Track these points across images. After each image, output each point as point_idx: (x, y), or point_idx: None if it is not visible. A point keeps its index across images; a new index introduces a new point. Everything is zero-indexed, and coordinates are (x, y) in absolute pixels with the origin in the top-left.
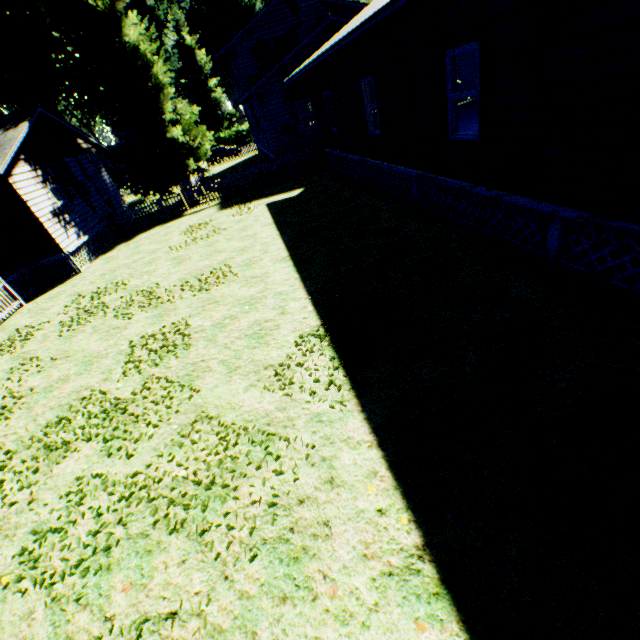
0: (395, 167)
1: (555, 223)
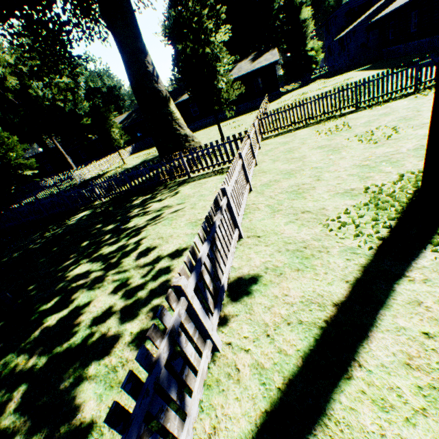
0: (420, 40)
1: None
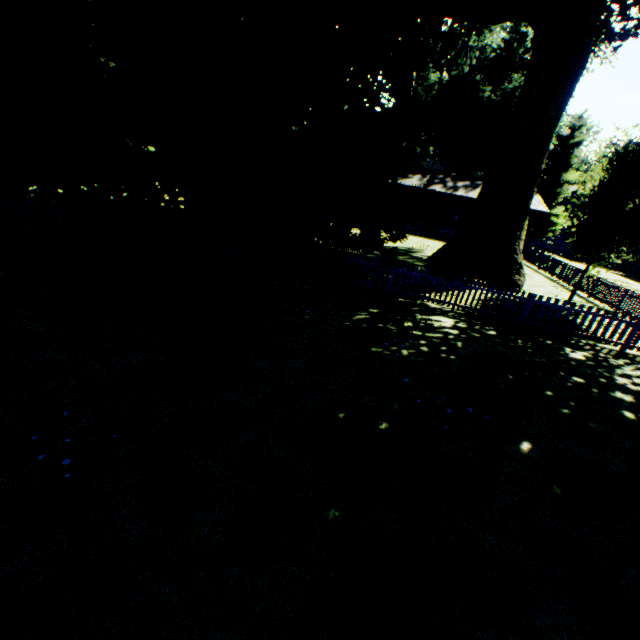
0: None
1: None
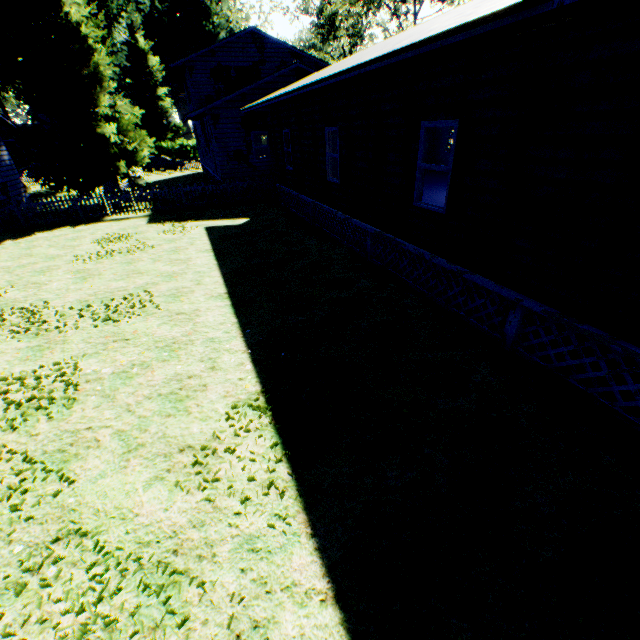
0: (351, 218)
1: (516, 311)
